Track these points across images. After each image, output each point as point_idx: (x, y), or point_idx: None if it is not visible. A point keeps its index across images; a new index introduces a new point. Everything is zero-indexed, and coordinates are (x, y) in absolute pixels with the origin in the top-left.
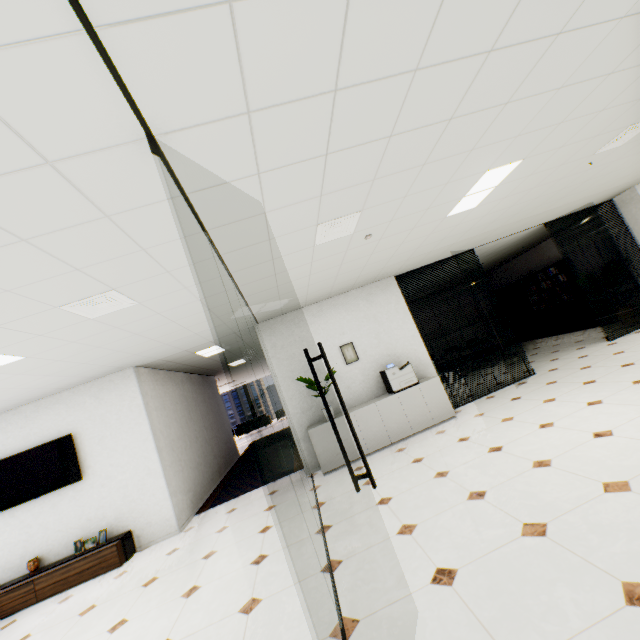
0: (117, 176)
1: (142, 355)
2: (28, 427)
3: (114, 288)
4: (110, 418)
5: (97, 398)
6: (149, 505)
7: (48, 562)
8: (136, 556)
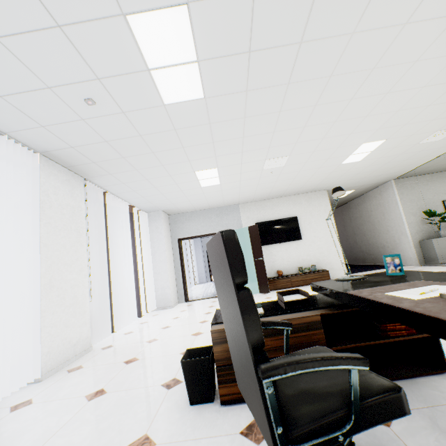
0: None
1: (346, 182)
2: (274, 209)
3: None
4: (314, 213)
5: (307, 202)
6: (332, 260)
7: (283, 274)
8: None
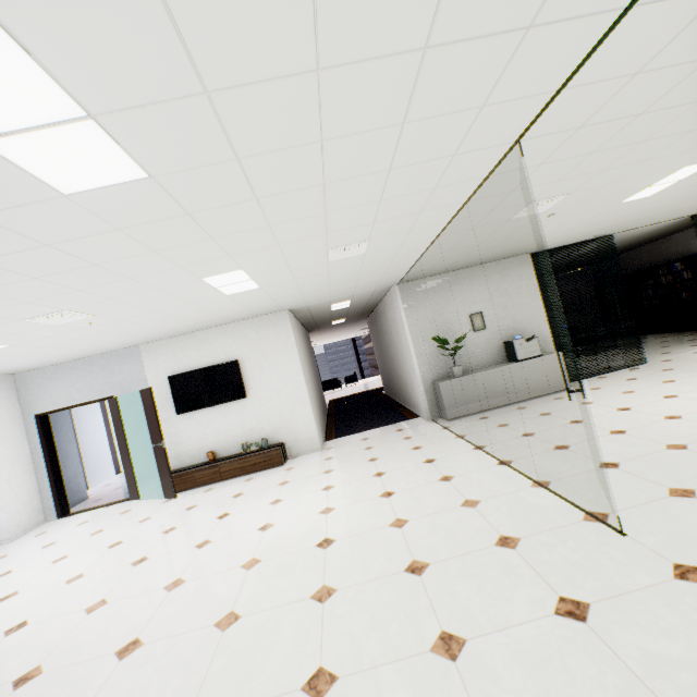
0: (471, 164)
1: (305, 300)
2: (201, 350)
3: (369, 239)
4: (268, 351)
5: (257, 333)
6: (298, 425)
7: (220, 456)
8: (291, 461)
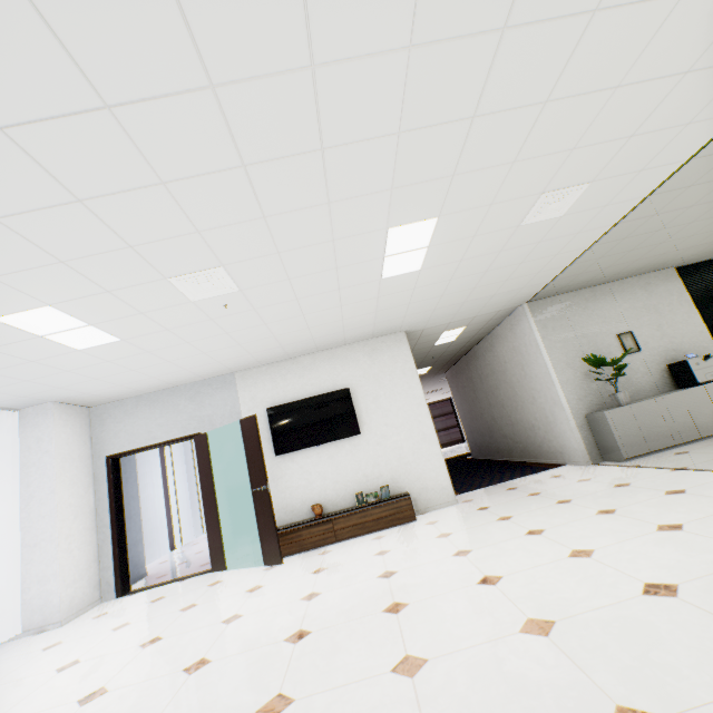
0: None
1: (432, 313)
2: (305, 377)
3: (592, 181)
4: (383, 378)
5: (370, 357)
6: (424, 470)
7: (326, 511)
8: (422, 516)
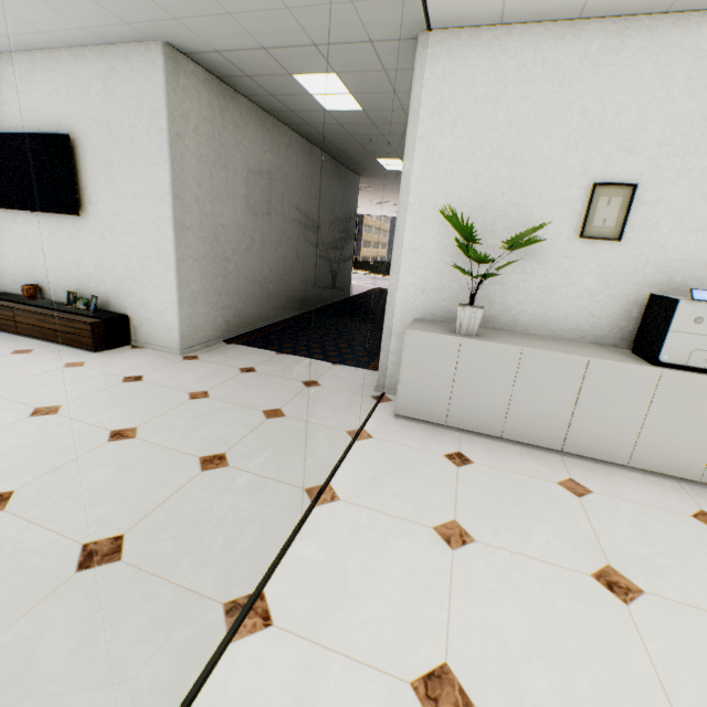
0: None
1: None
2: (24, 97)
3: None
4: (120, 134)
5: (106, 86)
6: (152, 298)
7: (49, 297)
8: (120, 350)
